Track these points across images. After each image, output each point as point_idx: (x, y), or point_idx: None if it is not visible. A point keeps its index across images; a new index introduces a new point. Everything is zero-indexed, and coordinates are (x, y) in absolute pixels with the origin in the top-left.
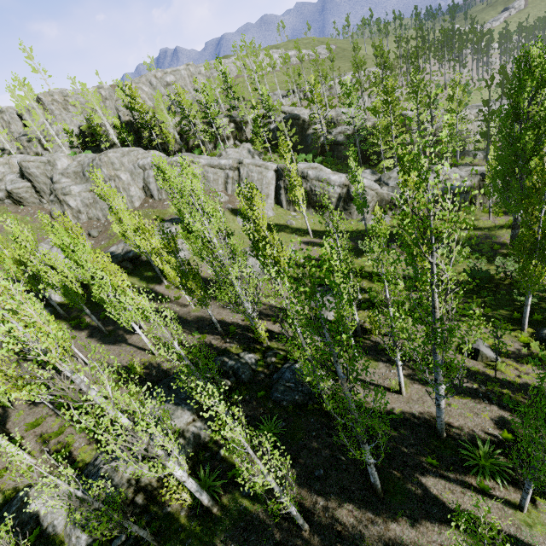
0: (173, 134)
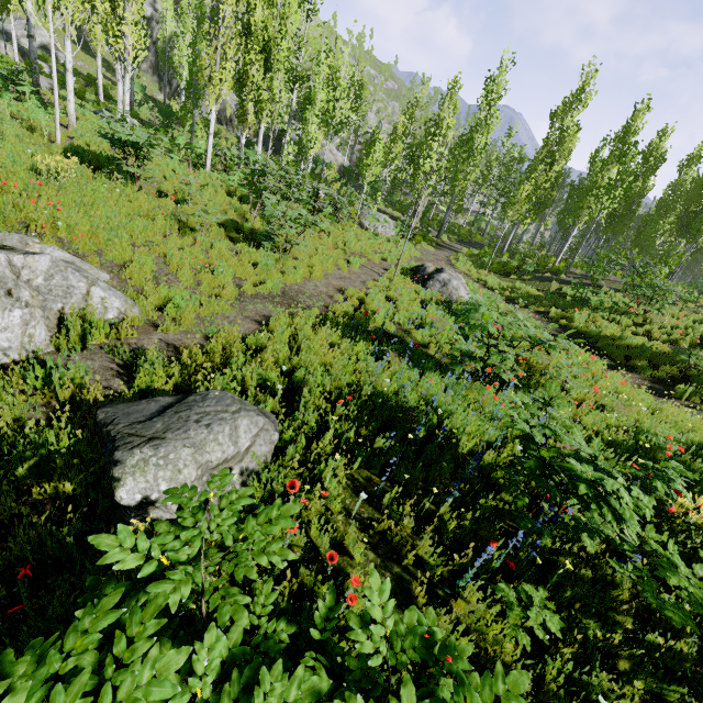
0: None
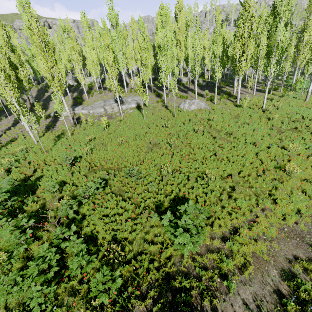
0: None
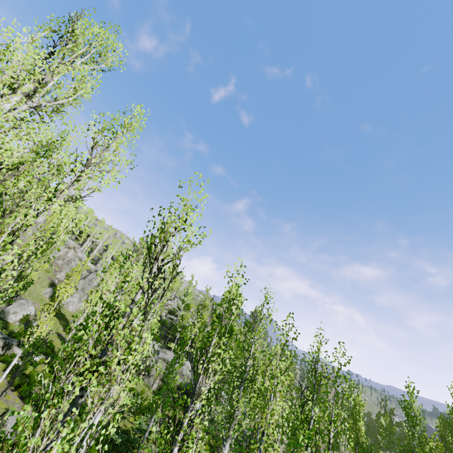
0: (90, 244)
